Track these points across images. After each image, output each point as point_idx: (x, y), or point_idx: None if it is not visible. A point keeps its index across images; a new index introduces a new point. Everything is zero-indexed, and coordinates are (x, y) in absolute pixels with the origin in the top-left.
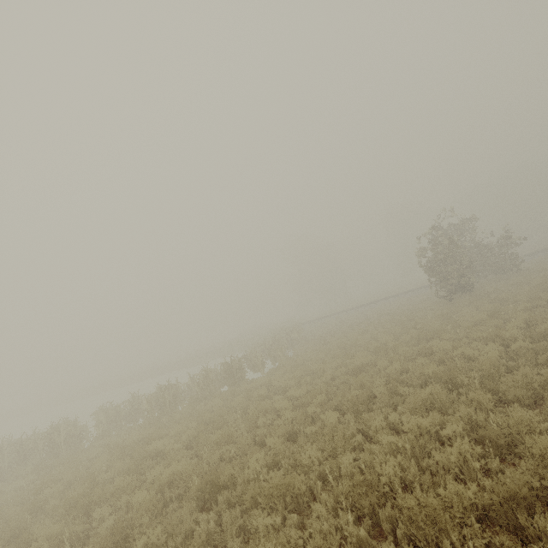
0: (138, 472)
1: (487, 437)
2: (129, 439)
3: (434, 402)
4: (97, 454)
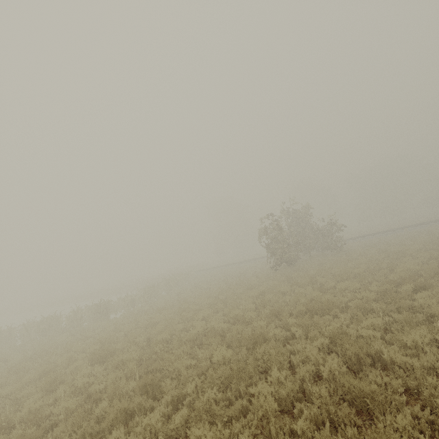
0: None
1: (93, 398)
2: None
3: (120, 364)
4: None
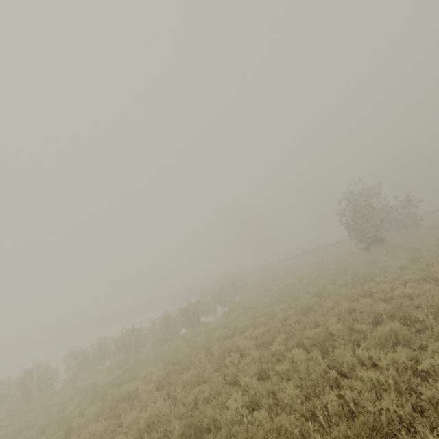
0: (112, 415)
1: None
2: (100, 382)
3: (399, 337)
4: (68, 397)
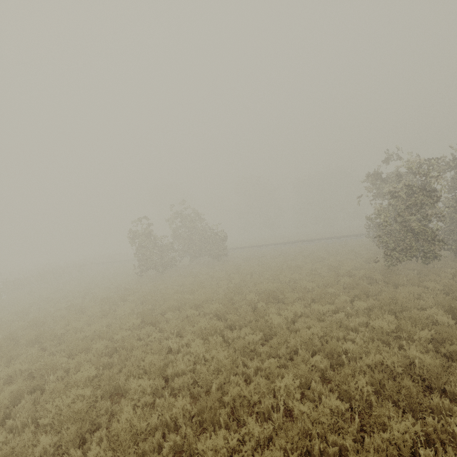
0: None
1: None
2: None
3: None
4: None
